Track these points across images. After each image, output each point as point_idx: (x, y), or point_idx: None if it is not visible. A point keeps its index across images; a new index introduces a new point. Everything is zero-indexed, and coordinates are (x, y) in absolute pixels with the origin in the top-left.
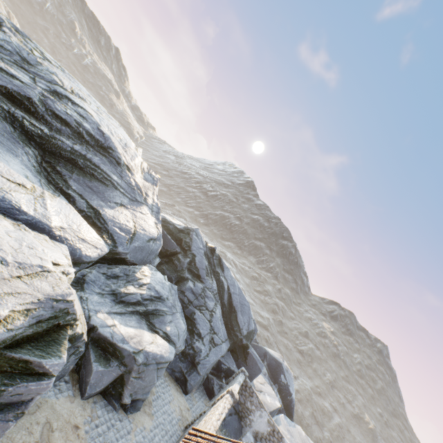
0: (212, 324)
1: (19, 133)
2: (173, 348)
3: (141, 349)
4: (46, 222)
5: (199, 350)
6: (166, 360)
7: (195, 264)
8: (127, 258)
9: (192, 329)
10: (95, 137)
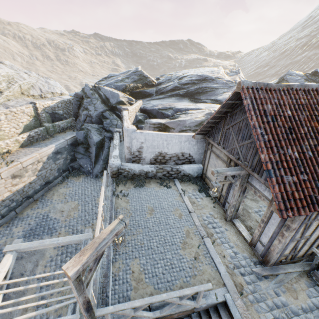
0: None
1: (180, 97)
2: None
3: None
4: (200, 108)
5: None
6: None
7: None
8: None
9: None
10: (198, 79)
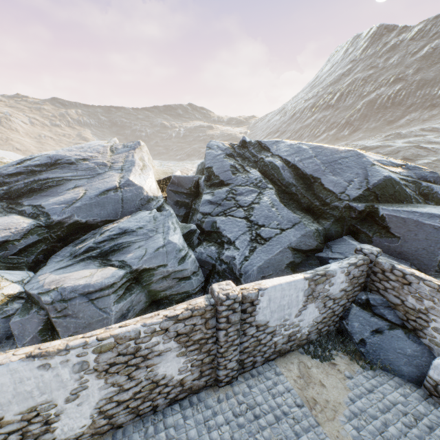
0: (252, 219)
1: None
2: (122, 272)
3: (56, 288)
4: None
5: (230, 260)
6: (96, 288)
7: (214, 174)
8: (80, 220)
9: (221, 242)
10: (43, 164)
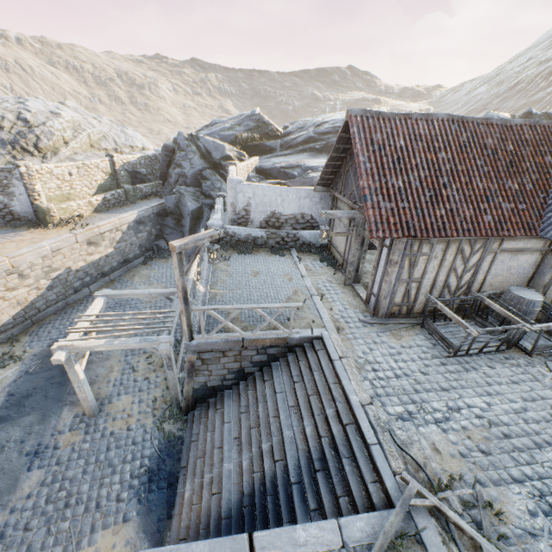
0: None
1: (316, 153)
2: None
3: None
4: None
5: None
6: None
7: None
8: None
9: None
10: None
